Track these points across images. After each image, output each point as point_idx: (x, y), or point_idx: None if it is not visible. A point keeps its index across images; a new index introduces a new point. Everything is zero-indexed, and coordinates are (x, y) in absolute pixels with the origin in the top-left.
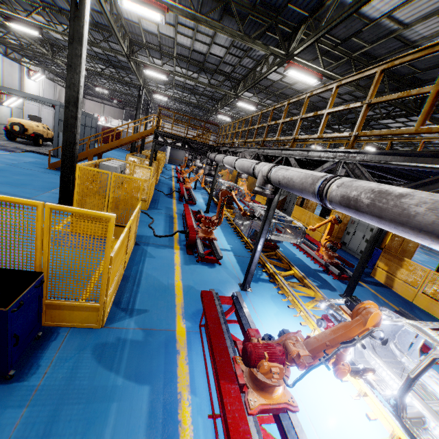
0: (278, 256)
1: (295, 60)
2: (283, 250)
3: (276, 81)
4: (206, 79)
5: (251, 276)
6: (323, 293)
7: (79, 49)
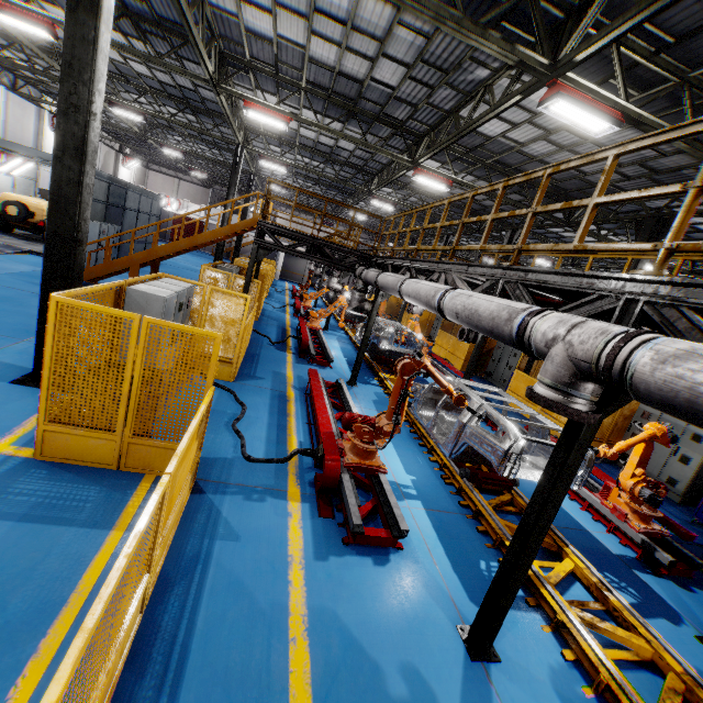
0: (518, 505)
1: (569, 80)
2: (519, 482)
3: (492, 137)
4: (357, 135)
5: (499, 620)
6: (676, 654)
7: (90, 27)
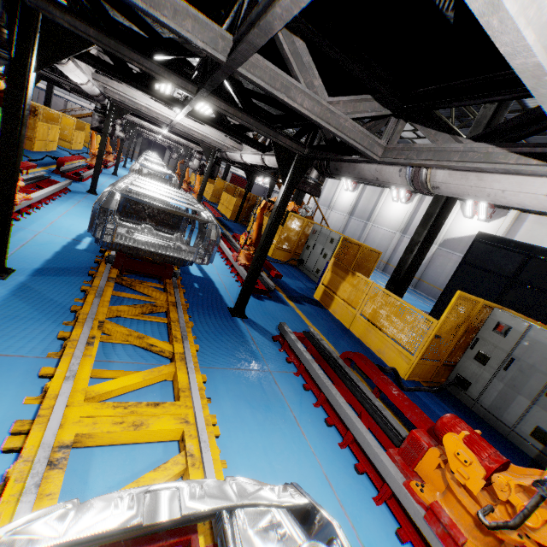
0: None
1: None
2: None
3: None
4: None
5: None
6: (183, 299)
7: None
